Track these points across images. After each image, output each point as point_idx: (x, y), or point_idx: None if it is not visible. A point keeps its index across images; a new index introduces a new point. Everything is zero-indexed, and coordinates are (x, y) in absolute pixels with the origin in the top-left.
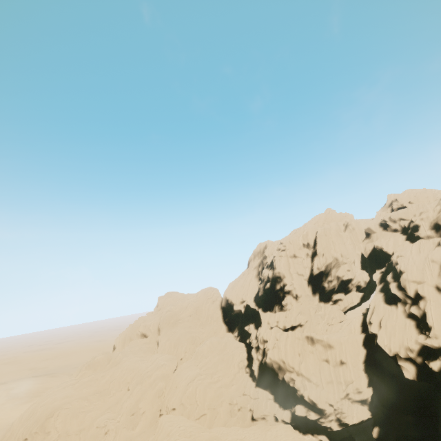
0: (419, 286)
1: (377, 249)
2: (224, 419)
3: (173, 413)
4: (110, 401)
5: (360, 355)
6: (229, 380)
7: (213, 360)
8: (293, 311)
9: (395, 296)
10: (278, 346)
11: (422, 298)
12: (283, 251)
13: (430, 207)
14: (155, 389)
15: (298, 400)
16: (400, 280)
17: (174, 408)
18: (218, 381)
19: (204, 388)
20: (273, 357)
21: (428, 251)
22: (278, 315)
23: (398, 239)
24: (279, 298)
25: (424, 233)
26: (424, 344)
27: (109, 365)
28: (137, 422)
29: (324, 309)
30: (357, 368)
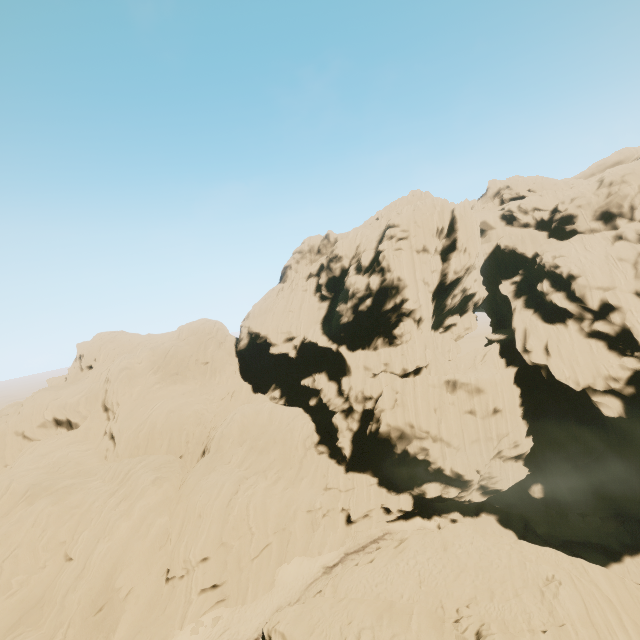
0: (609, 294)
1: (506, 250)
2: (303, 538)
3: (204, 567)
4: (15, 605)
5: (515, 396)
6: (294, 472)
7: (258, 446)
8: (415, 343)
9: (560, 311)
10: (402, 402)
11: (616, 310)
12: (403, 241)
13: (587, 190)
14: (150, 537)
15: (425, 477)
16: (572, 287)
17: (206, 558)
18: (279, 480)
19: (262, 502)
20: (394, 422)
21: (603, 248)
22: (385, 353)
23: (538, 236)
24: (385, 325)
25: (586, 226)
26: None
27: None
28: (115, 620)
29: (435, 339)
30: (515, 415)
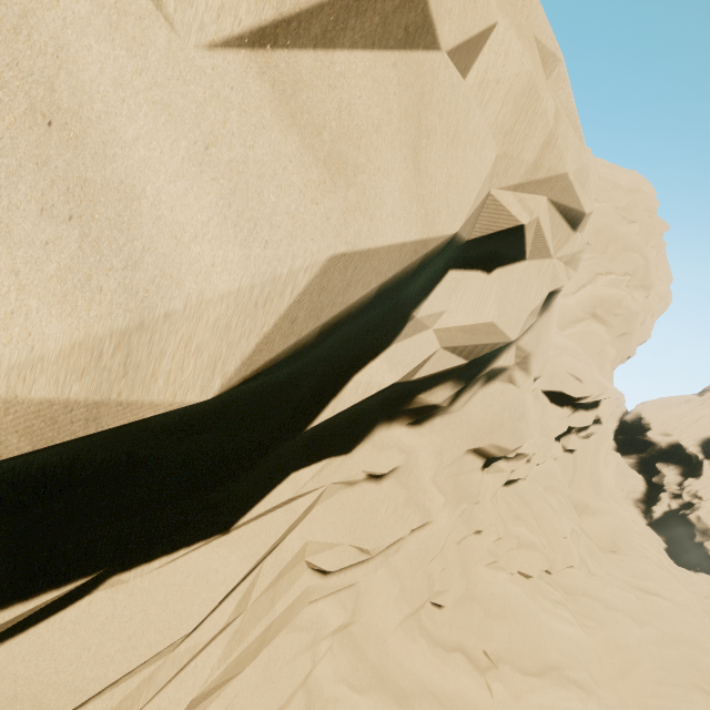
0: None
1: None
2: None
3: None
4: None
5: None
6: None
7: None
8: None
9: None
10: None
11: None
12: None
13: None
14: None
15: (705, 570)
16: None
17: None
18: None
19: None
20: (704, 518)
21: None
22: None
23: None
24: None
25: None
26: None
27: None
28: None
29: None
30: None
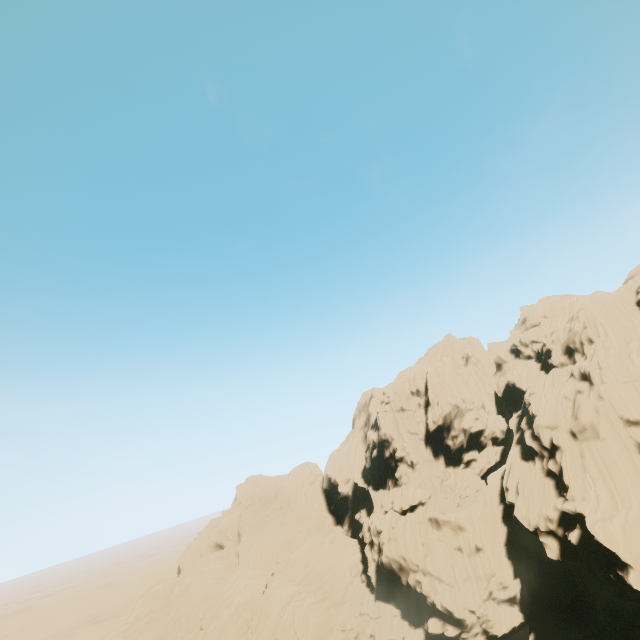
0: (554, 433)
1: (509, 385)
2: None
3: None
4: None
5: (499, 535)
6: (340, 595)
7: (316, 570)
8: (410, 484)
9: (532, 448)
10: (394, 537)
11: (558, 449)
12: (387, 405)
13: (561, 324)
14: (238, 623)
15: (430, 611)
16: (533, 426)
17: None
18: (324, 599)
19: (304, 613)
20: (390, 554)
21: (561, 385)
22: (392, 493)
23: (532, 369)
24: (391, 469)
25: (557, 360)
26: (563, 510)
27: (173, 596)
28: None
29: (455, 475)
30: (498, 554)
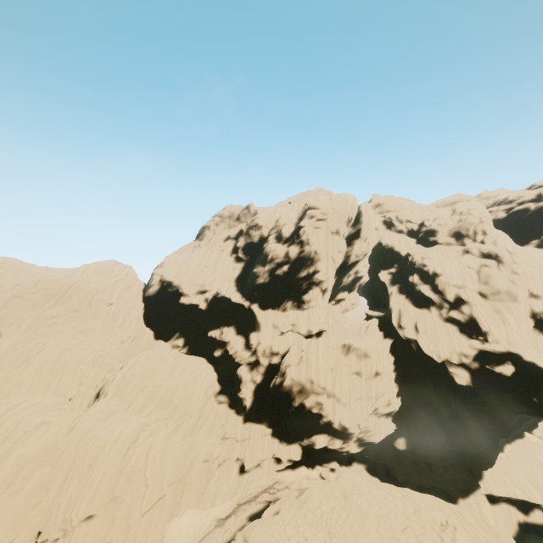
0: (462, 291)
1: (386, 247)
2: (197, 490)
3: (87, 527)
4: None
5: (390, 363)
6: (194, 420)
7: (160, 392)
8: (320, 310)
9: (426, 299)
10: (307, 360)
11: (466, 303)
12: (322, 221)
13: (445, 215)
14: (24, 493)
15: (315, 429)
16: (436, 282)
17: (91, 516)
18: (179, 428)
19: (162, 451)
20: (298, 377)
21: (456, 257)
22: (293, 315)
23: (410, 241)
24: (296, 291)
25: (444, 240)
26: (483, 349)
27: None
28: None
29: None
30: (390, 379)
